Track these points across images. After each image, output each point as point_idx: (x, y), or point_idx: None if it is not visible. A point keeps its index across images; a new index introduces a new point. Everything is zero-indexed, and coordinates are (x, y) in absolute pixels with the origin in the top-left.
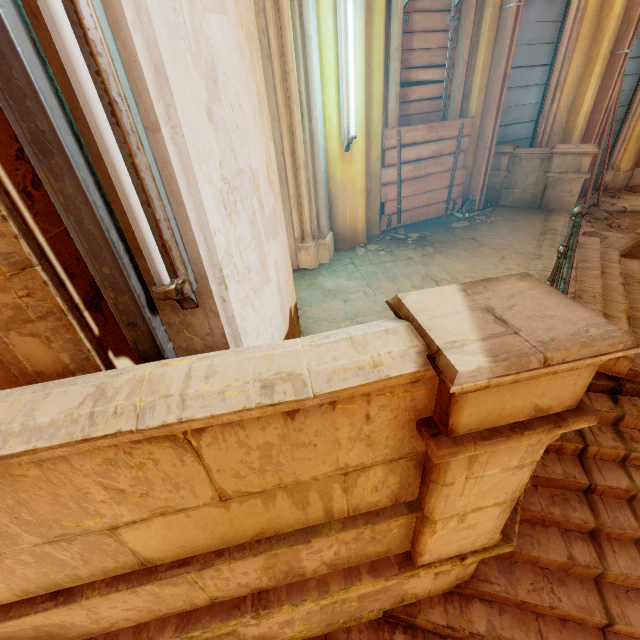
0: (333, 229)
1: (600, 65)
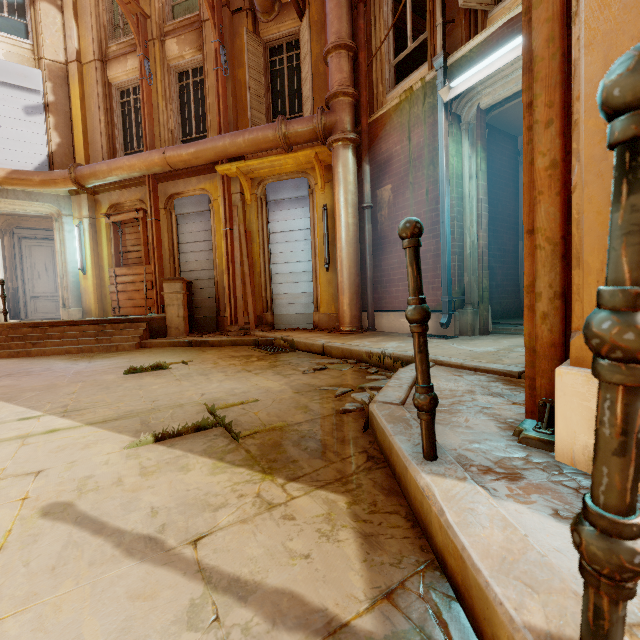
0: (82, 307)
1: (222, 237)
